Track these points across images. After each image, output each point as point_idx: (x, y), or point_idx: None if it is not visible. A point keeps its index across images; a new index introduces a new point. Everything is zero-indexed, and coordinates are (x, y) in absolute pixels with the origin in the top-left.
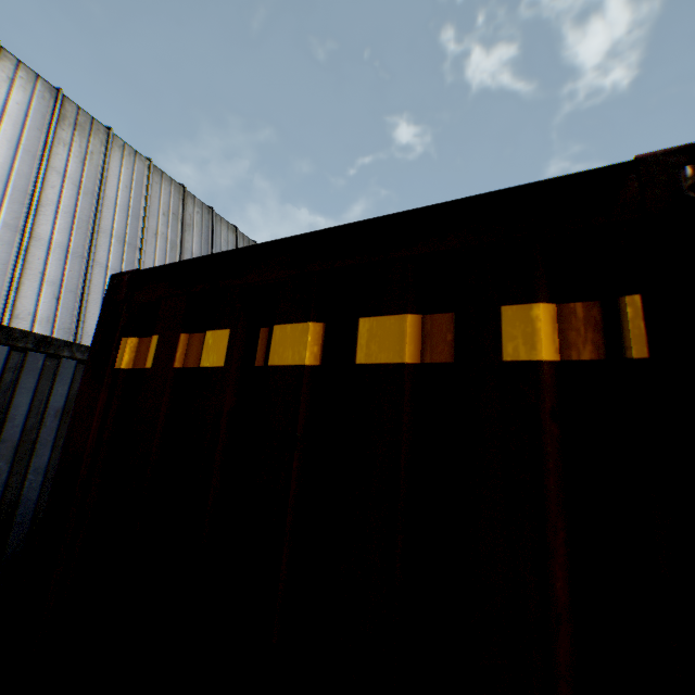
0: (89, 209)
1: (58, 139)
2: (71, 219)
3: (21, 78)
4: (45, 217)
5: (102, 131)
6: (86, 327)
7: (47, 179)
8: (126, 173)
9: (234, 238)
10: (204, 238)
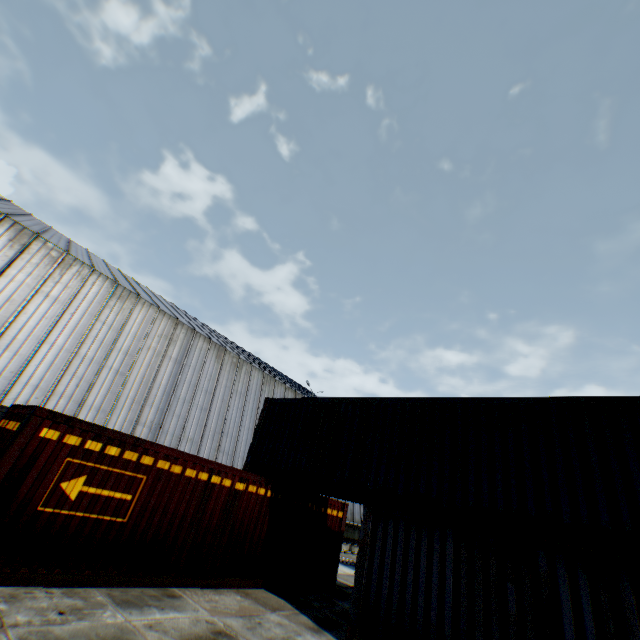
0: (112, 338)
1: (108, 305)
2: (100, 344)
3: (99, 281)
4: (87, 344)
5: (134, 297)
6: (88, 400)
7: (95, 326)
8: (141, 316)
9: (207, 346)
10: (183, 348)
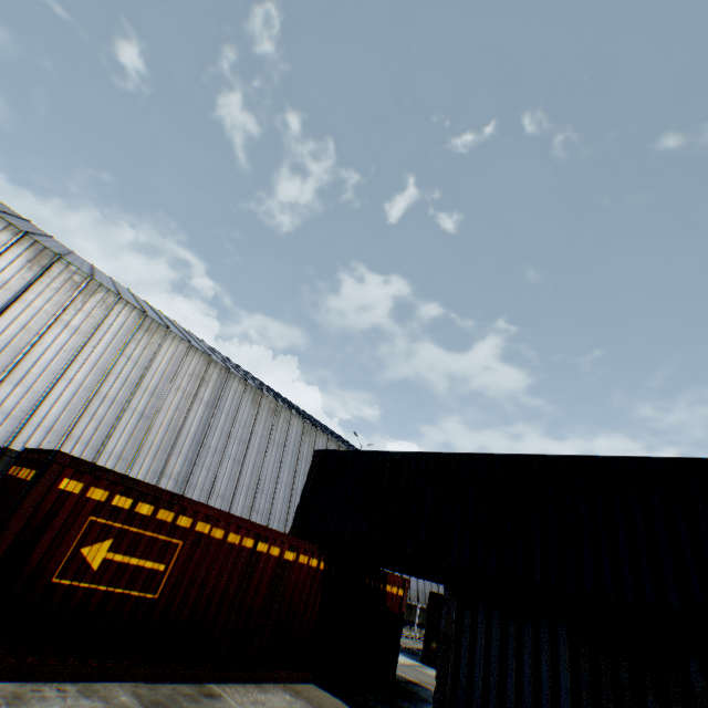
0: (138, 375)
1: (134, 338)
2: (124, 382)
3: (126, 310)
4: (109, 382)
5: (164, 330)
6: (107, 447)
7: (118, 361)
8: (171, 352)
9: (242, 388)
10: (216, 389)
